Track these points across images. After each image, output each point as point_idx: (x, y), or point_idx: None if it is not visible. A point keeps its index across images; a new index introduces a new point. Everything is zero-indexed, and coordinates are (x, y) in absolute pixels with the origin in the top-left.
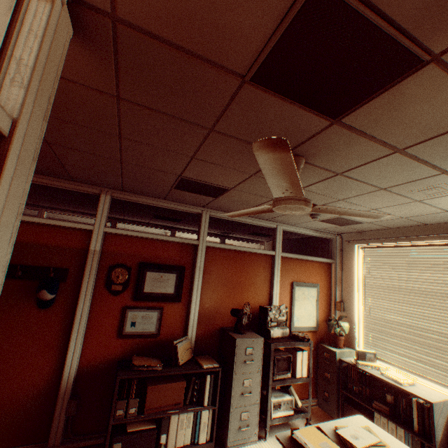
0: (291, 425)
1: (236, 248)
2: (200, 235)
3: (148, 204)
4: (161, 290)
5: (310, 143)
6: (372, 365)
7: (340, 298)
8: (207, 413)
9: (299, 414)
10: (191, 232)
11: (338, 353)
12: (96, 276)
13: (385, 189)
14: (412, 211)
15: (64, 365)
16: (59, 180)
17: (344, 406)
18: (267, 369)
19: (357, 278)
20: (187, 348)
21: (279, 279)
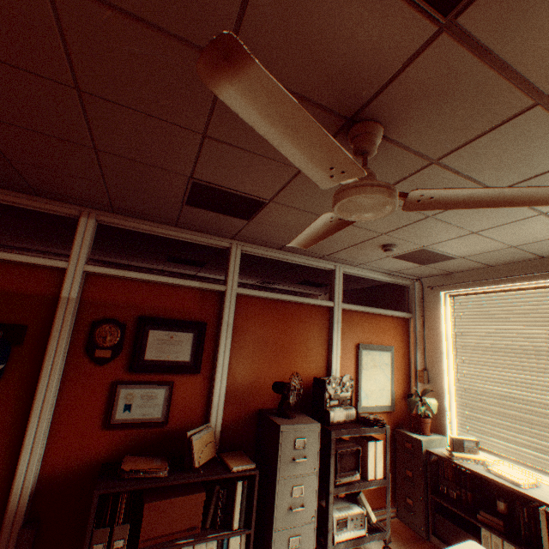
0: None
1: (280, 297)
2: (228, 278)
3: (153, 233)
4: (171, 356)
5: (395, 89)
6: (474, 459)
7: (423, 365)
8: (238, 541)
9: (374, 535)
10: (221, 282)
11: (424, 442)
12: (72, 337)
13: None
14: (529, 234)
15: (15, 473)
16: (15, 195)
17: (436, 518)
18: (327, 470)
19: (445, 338)
20: (209, 441)
21: (340, 340)
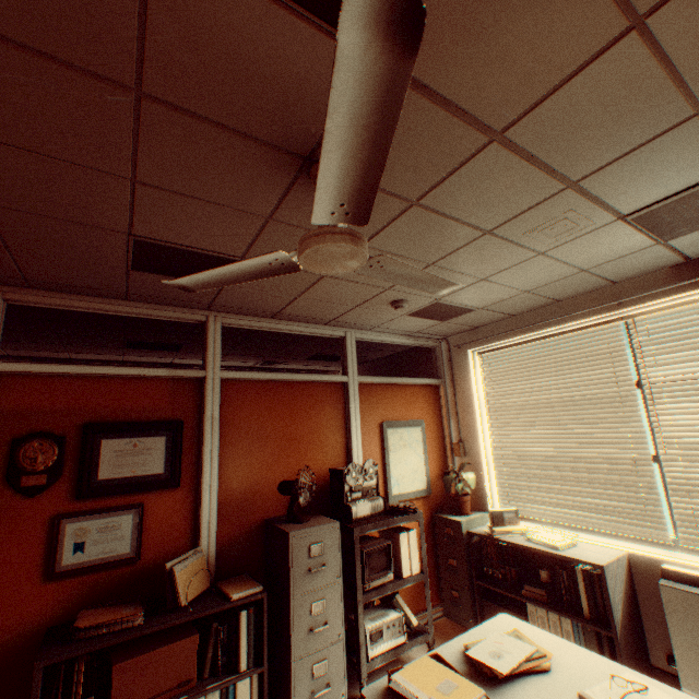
0: (405, 661)
1: (280, 377)
2: (208, 360)
3: (94, 310)
4: (137, 470)
5: None
6: (515, 530)
7: (458, 437)
8: (248, 684)
9: (416, 639)
10: None
11: (465, 523)
12: None
13: (491, 233)
14: (537, 277)
15: None
16: None
17: (484, 606)
18: (353, 575)
19: (478, 402)
20: (200, 570)
21: (360, 420)
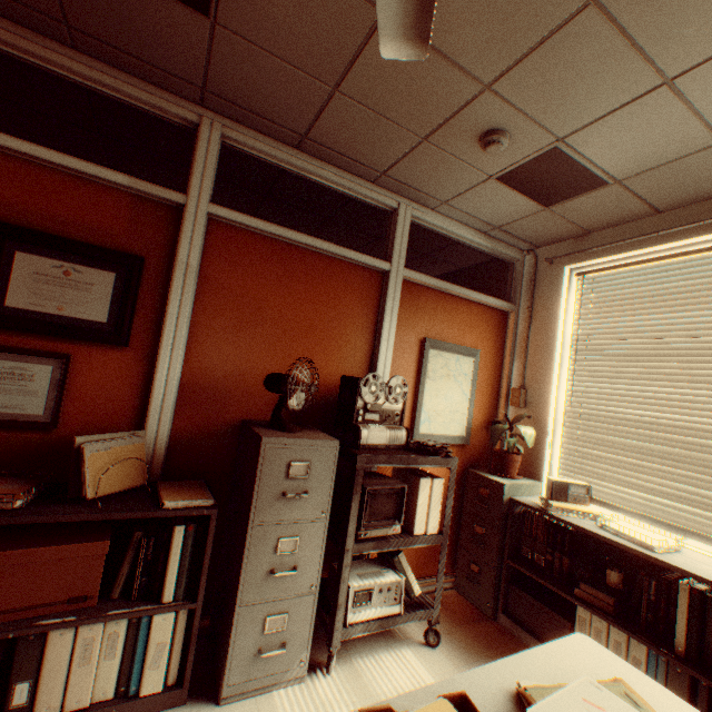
0: (395, 633)
1: (294, 238)
2: (192, 182)
3: (22, 54)
4: (65, 309)
5: None
6: (582, 511)
7: (521, 382)
8: (170, 621)
9: (414, 613)
10: None
11: (508, 488)
12: None
13: None
14: None
15: None
16: None
17: (511, 592)
18: (345, 516)
19: (561, 339)
20: (131, 459)
21: (395, 328)
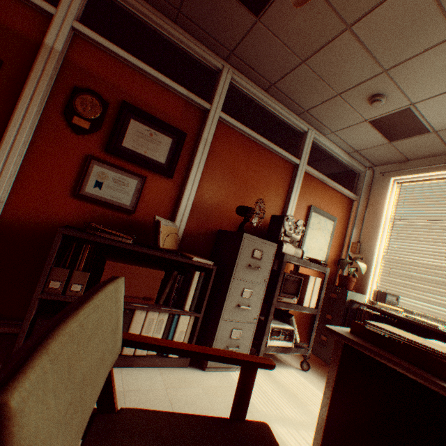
0: (283, 362)
1: (256, 137)
2: (214, 99)
3: (149, 22)
4: (147, 153)
5: None
6: (393, 309)
7: (357, 239)
8: (187, 320)
9: (298, 349)
10: None
11: (349, 294)
12: (50, 94)
13: None
14: None
15: None
16: None
17: None
18: (273, 286)
19: (385, 217)
20: (173, 235)
21: (298, 196)
